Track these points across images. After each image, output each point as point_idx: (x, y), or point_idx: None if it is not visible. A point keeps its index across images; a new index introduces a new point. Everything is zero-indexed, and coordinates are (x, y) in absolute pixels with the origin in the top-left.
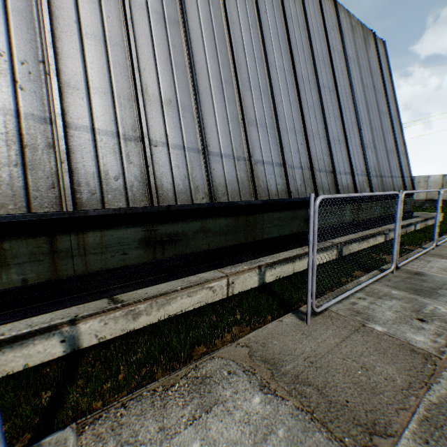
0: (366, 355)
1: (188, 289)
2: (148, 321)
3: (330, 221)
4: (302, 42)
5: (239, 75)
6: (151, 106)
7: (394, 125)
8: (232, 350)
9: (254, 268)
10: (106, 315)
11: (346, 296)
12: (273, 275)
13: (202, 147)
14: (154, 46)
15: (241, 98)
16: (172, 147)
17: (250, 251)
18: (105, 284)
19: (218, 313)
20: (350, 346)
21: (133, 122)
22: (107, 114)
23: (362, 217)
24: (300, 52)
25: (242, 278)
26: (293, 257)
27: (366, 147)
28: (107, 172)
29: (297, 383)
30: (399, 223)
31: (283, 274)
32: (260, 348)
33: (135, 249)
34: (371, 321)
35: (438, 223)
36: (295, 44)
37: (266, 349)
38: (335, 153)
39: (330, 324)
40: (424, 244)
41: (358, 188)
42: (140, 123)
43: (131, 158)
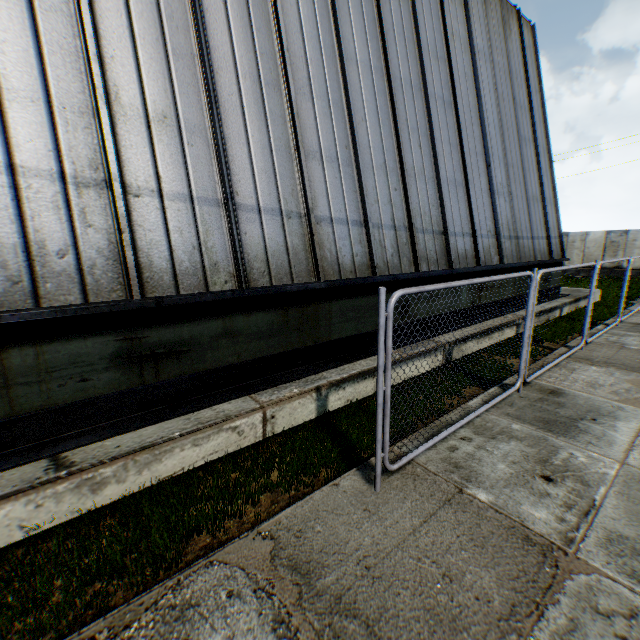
0: (455, 549)
1: (193, 435)
2: (122, 492)
3: (438, 308)
4: (403, 21)
5: (290, 73)
6: (127, 125)
7: (541, 159)
8: (246, 546)
9: (309, 391)
10: (39, 492)
11: (442, 438)
12: (341, 399)
13: (225, 197)
14: (132, 15)
15: (294, 113)
16: (170, 198)
17: (309, 361)
18: (50, 432)
19: (244, 468)
20: (433, 532)
21: (92, 154)
22: (39, 138)
23: (486, 299)
24: (399, 38)
25: (288, 408)
26: (374, 369)
27: (497, 194)
28: (44, 244)
29: (336, 612)
30: (531, 318)
31: (357, 396)
32: (291, 542)
33: (104, 371)
34: (474, 482)
35: (595, 304)
36: (391, 23)
37: (301, 543)
38: (449, 203)
39: (411, 489)
40: (570, 339)
41: (482, 256)
42: (107, 156)
43: (91, 217)
